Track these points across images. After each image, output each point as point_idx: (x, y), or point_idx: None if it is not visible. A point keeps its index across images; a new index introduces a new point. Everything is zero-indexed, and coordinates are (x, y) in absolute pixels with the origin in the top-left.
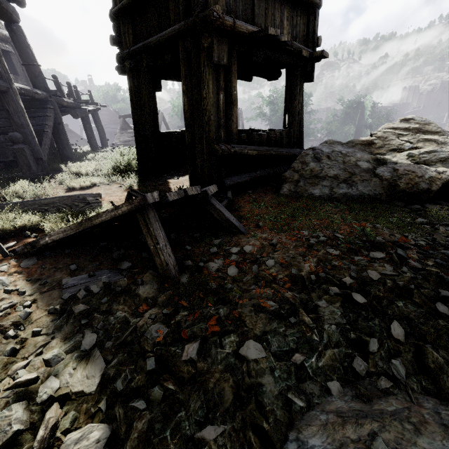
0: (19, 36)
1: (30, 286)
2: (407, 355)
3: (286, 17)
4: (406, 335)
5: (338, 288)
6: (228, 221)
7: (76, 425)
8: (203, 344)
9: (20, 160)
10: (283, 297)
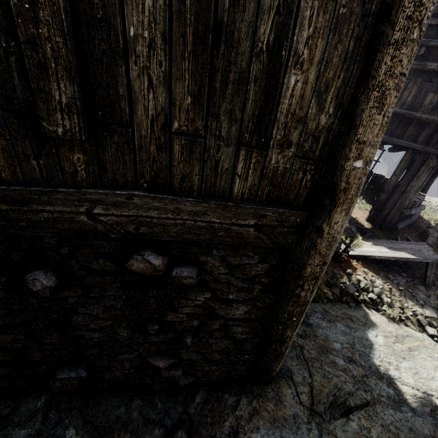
0: None
1: (376, 275)
2: None
3: None
4: None
5: None
6: None
7: (436, 324)
8: None
9: None
10: None
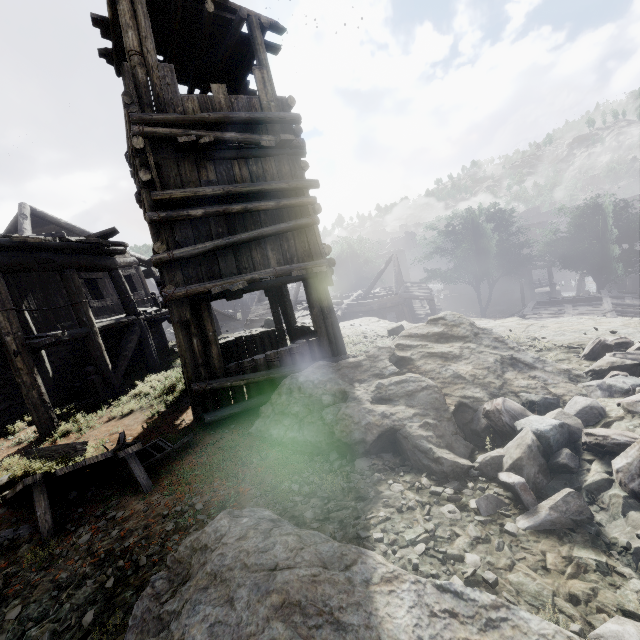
0: (116, 279)
1: None
2: (77, 639)
3: (271, 249)
4: (96, 623)
5: (112, 569)
6: (137, 480)
7: None
8: (4, 602)
9: (92, 389)
10: (81, 570)
